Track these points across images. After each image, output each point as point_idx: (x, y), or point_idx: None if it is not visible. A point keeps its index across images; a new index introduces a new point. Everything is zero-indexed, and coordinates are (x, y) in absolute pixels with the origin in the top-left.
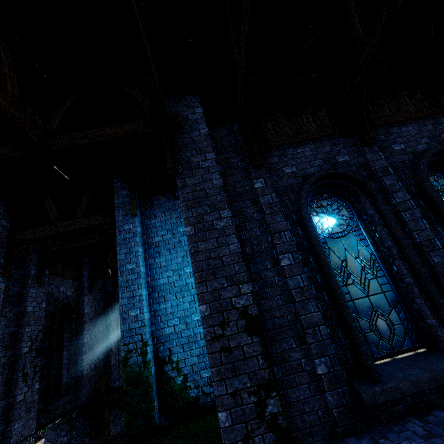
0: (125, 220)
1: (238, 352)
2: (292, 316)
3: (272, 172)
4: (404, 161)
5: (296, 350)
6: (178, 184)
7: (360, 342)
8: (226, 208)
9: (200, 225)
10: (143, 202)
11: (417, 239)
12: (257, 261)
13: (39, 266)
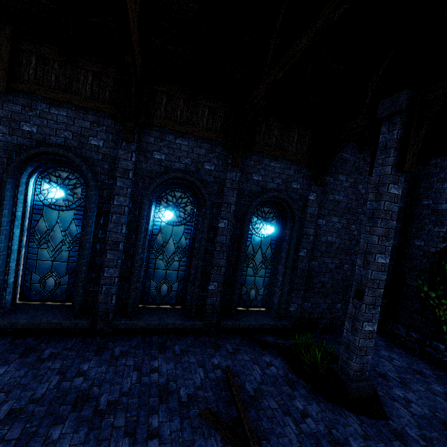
0: None
1: None
2: None
3: (5, 121)
4: (153, 172)
5: None
6: None
7: None
8: None
9: None
10: None
11: (107, 238)
12: None
13: None
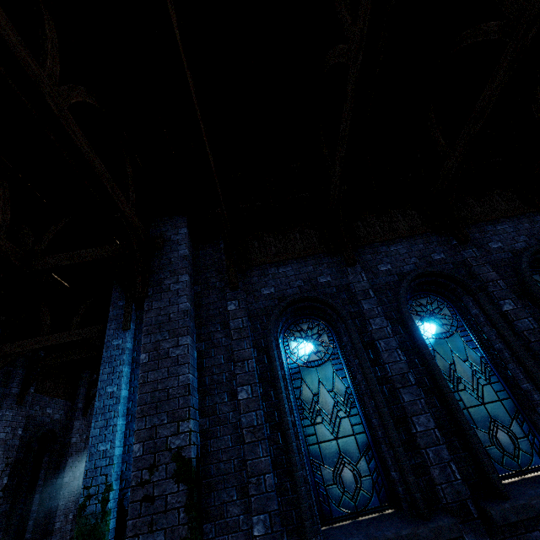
0: (116, 335)
1: (161, 502)
2: (239, 461)
3: (249, 293)
4: (389, 283)
5: (236, 504)
6: (145, 308)
7: (300, 496)
8: (185, 334)
9: (155, 352)
10: (140, 314)
11: (389, 373)
12: (214, 393)
13: (23, 383)
